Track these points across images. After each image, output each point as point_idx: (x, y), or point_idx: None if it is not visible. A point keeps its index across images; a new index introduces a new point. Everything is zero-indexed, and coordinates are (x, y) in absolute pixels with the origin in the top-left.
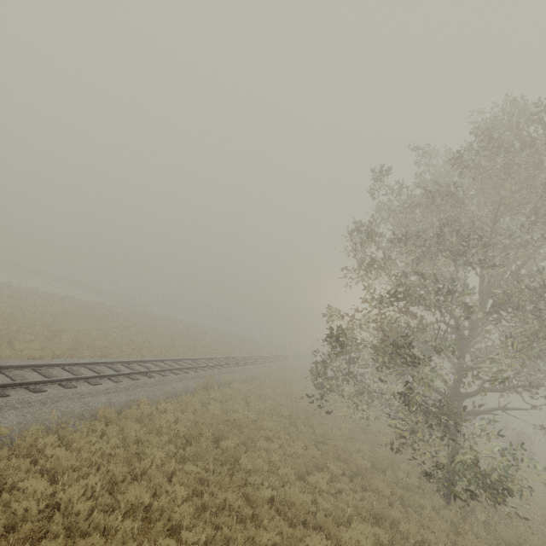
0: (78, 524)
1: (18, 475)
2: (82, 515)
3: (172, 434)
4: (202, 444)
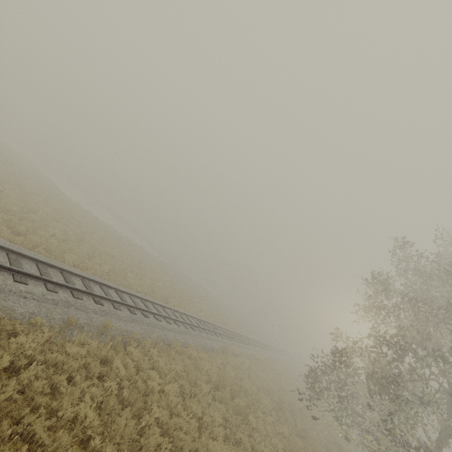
0: (172, 407)
1: (145, 365)
2: (174, 403)
3: (208, 377)
4: (227, 393)
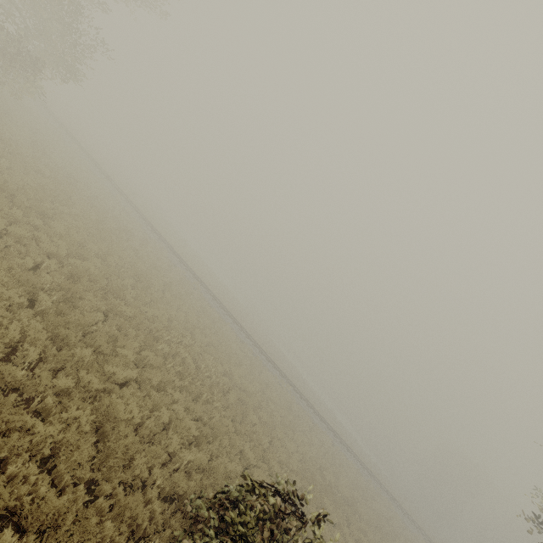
0: None
1: None
2: None
3: None
4: None
